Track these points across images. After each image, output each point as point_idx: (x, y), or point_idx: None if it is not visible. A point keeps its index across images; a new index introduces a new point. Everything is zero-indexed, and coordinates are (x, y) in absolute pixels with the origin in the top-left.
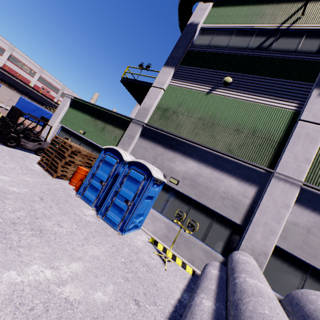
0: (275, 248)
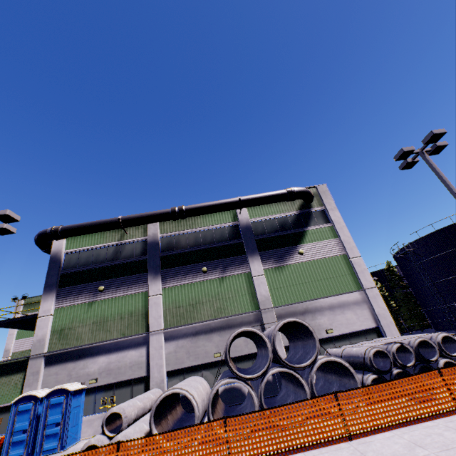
0: (168, 373)
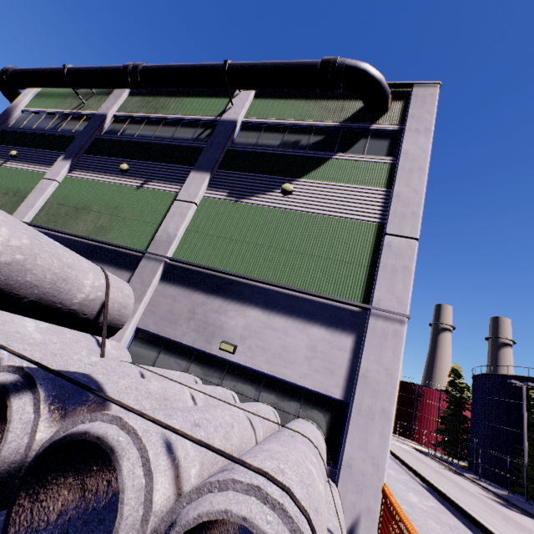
0: None
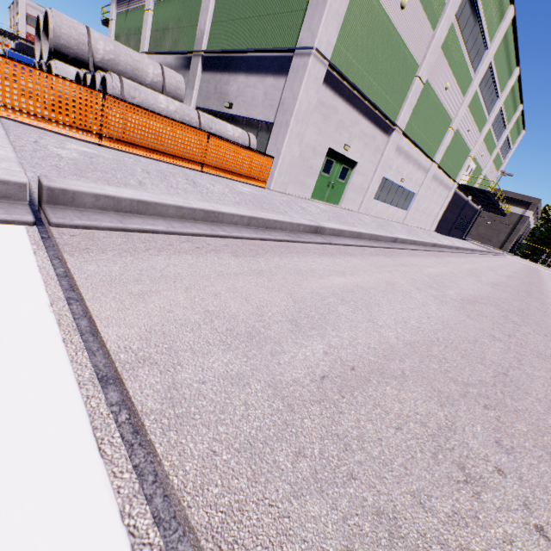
0: None
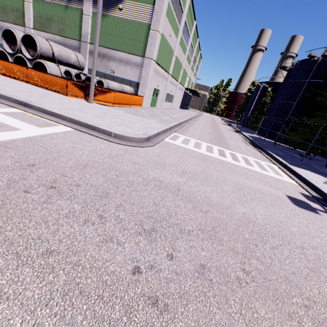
0: None
